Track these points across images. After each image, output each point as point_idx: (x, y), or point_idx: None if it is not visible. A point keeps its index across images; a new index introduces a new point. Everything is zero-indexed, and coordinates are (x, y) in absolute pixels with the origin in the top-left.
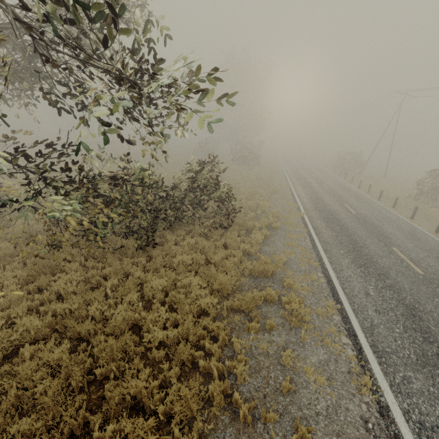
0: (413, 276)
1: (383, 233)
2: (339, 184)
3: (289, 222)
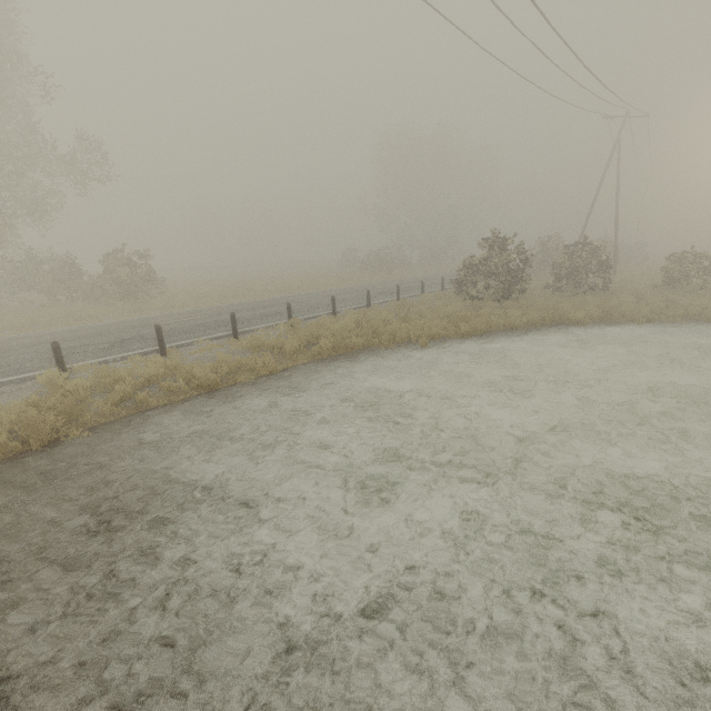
0: (146, 324)
1: (247, 310)
2: (430, 284)
3: (200, 305)
